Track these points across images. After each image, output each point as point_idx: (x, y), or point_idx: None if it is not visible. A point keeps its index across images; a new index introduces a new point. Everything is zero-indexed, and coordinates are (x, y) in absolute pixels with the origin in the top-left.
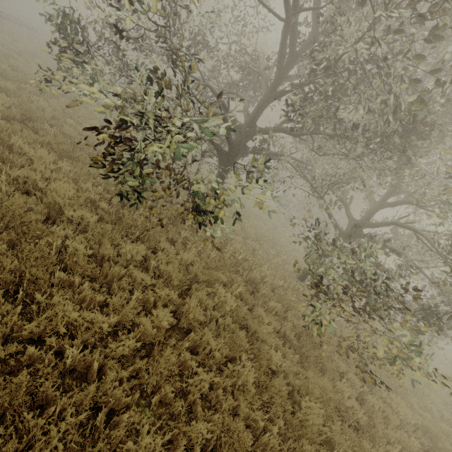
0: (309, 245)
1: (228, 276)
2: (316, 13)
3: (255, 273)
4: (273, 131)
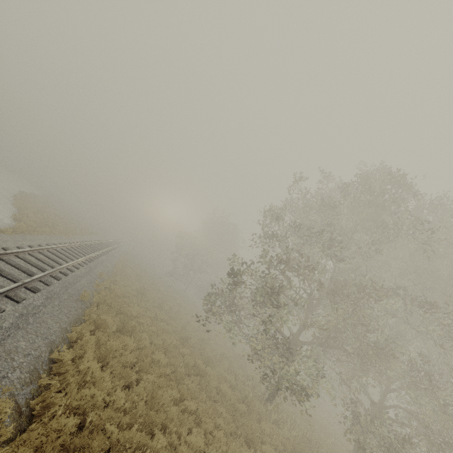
0: (351, 423)
1: (308, 450)
2: (319, 292)
3: (320, 450)
4: (310, 343)
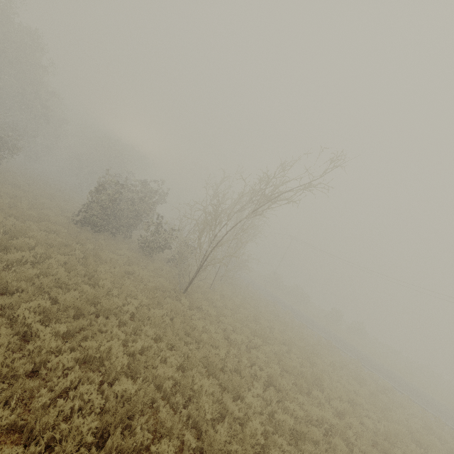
0: None
1: None
2: None
3: None
4: None
